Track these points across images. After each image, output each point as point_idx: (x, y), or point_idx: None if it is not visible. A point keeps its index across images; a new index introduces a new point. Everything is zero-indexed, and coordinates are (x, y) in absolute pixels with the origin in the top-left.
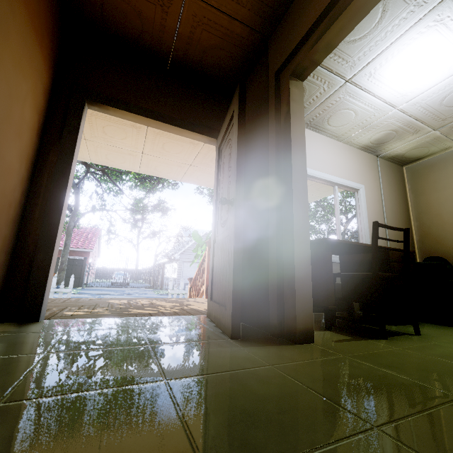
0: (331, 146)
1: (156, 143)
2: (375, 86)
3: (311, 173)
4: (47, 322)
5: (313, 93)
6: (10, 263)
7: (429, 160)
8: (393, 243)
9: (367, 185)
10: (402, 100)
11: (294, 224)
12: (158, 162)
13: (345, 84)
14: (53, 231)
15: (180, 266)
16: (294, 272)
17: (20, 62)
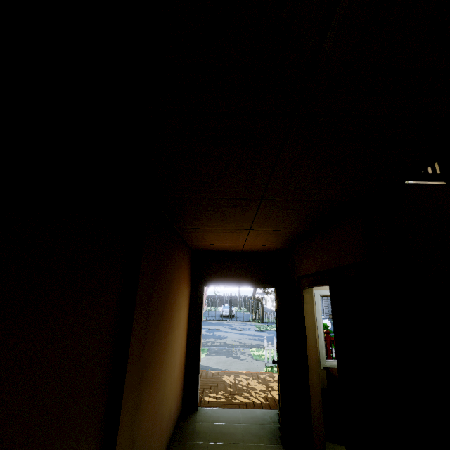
0: None
1: None
2: None
3: None
4: (200, 410)
5: None
6: (184, 380)
7: None
8: None
9: None
10: None
11: (310, 385)
12: None
13: None
14: (198, 362)
15: None
16: (311, 415)
17: (184, 305)
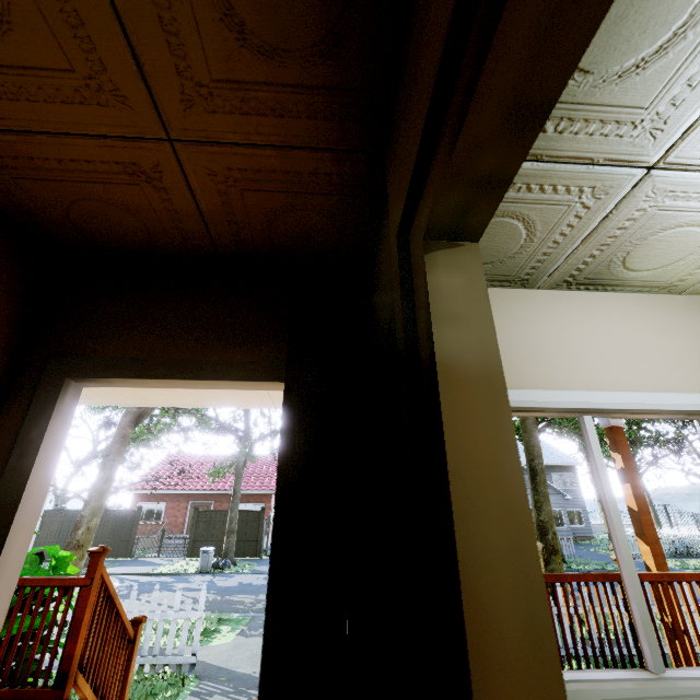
0: (654, 312)
1: None
2: None
3: (611, 402)
4: None
5: (557, 220)
6: None
7: None
8: None
9: None
10: None
11: None
12: None
13: (649, 176)
14: None
15: None
16: None
17: None
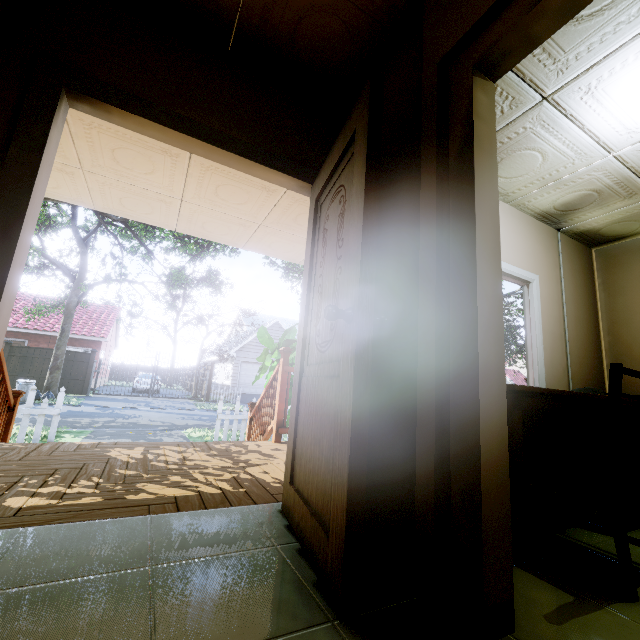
0: None
1: (205, 184)
2: (589, 112)
3: None
4: None
5: None
6: None
7: (635, 241)
8: (575, 370)
9: (542, 275)
10: (626, 141)
11: (480, 373)
12: (208, 216)
13: (541, 104)
14: None
15: (237, 368)
16: (480, 479)
17: None
